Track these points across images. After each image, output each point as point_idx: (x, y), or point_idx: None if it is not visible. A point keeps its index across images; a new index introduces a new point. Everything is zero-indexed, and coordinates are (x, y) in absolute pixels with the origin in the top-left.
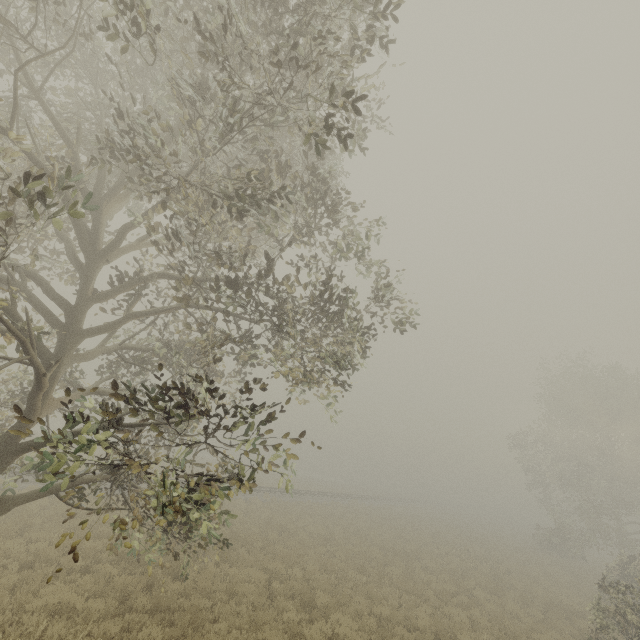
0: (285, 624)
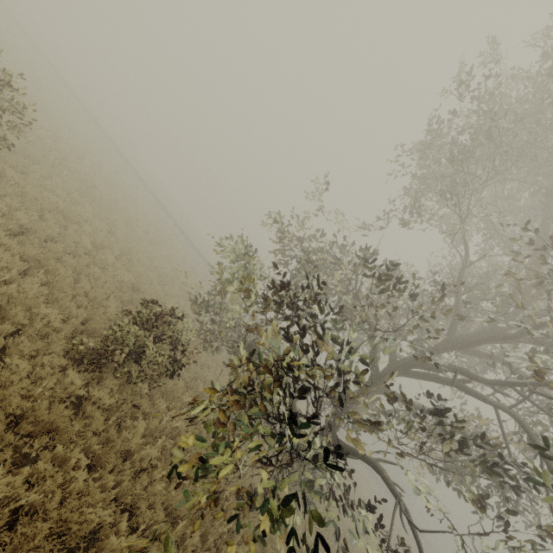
0: None
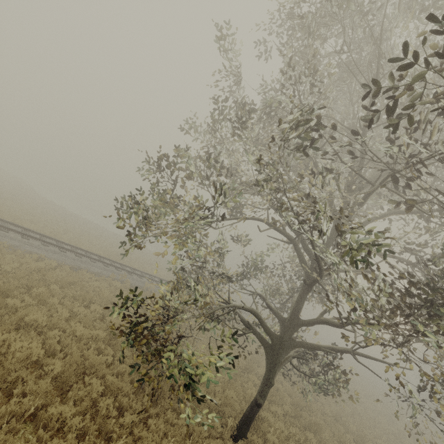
0: (352, 443)
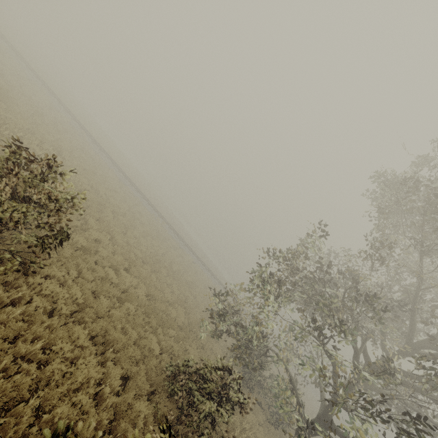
0: None
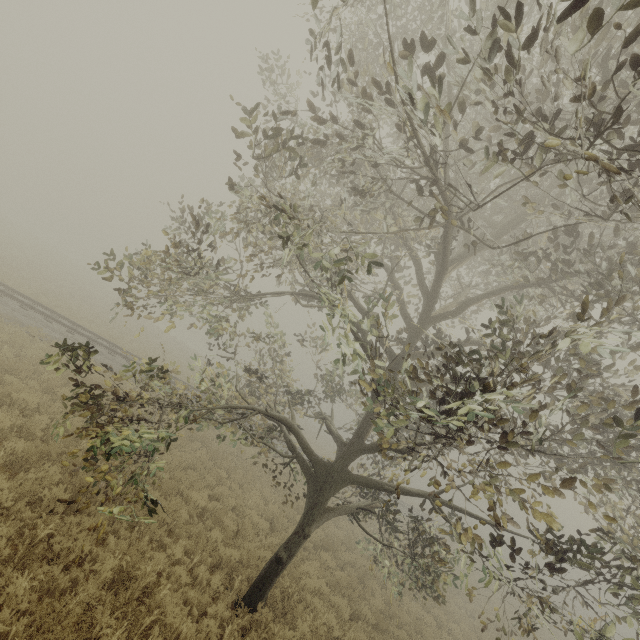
0: None
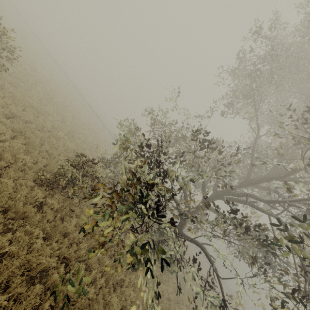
0: None
